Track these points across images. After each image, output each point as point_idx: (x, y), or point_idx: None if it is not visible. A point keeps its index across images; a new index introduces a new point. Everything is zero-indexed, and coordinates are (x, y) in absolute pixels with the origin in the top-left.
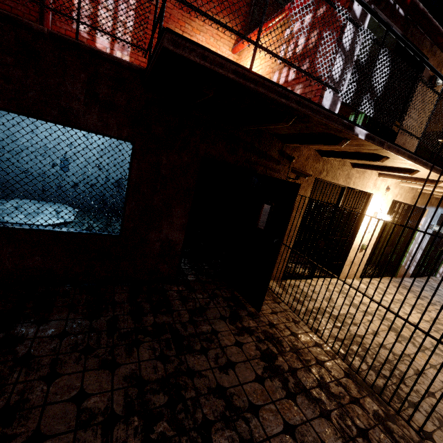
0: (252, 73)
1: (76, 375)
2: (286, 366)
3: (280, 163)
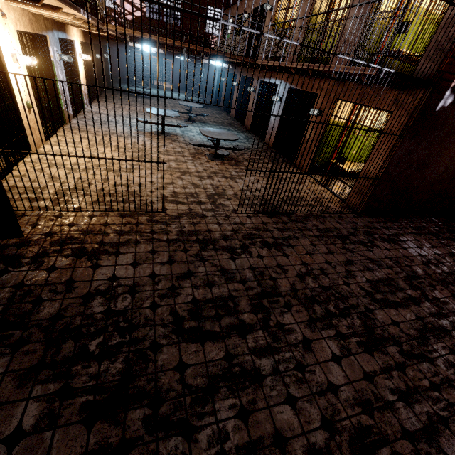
0: None
1: None
2: (96, 245)
3: None
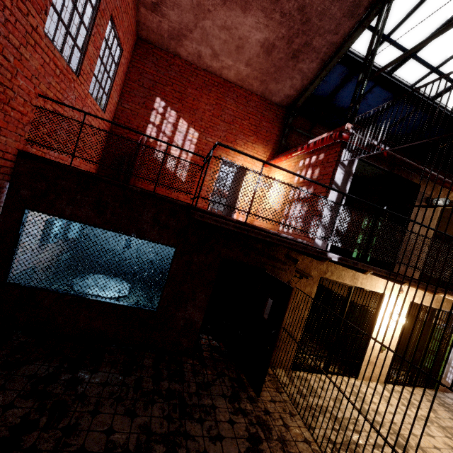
0: (245, 226)
1: (109, 415)
2: (269, 452)
3: (287, 264)
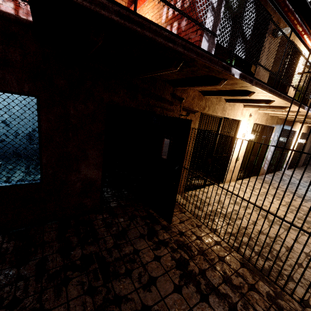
0: (137, 16)
1: None
2: (197, 269)
3: (173, 104)
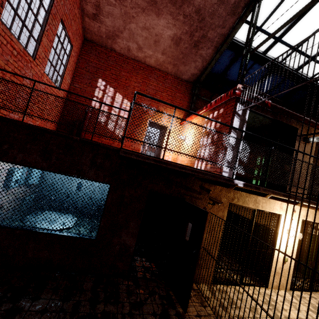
0: (163, 160)
1: None
2: None
3: (201, 194)
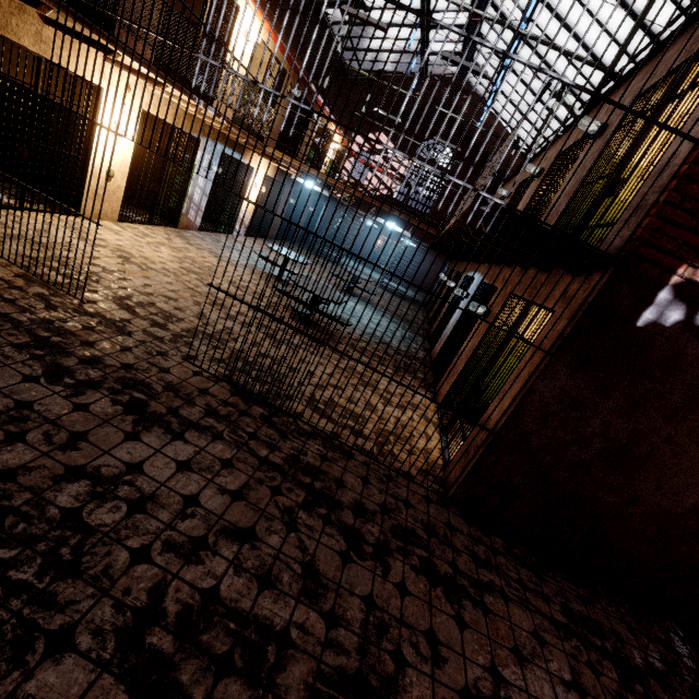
0: None
1: None
2: None
3: None
